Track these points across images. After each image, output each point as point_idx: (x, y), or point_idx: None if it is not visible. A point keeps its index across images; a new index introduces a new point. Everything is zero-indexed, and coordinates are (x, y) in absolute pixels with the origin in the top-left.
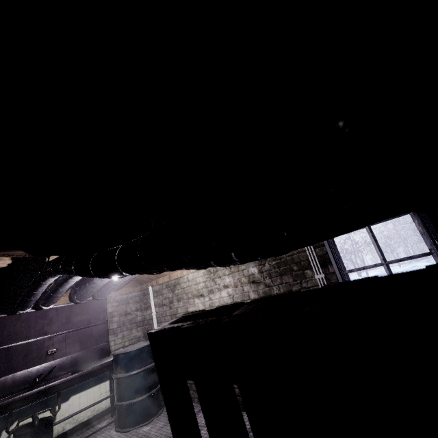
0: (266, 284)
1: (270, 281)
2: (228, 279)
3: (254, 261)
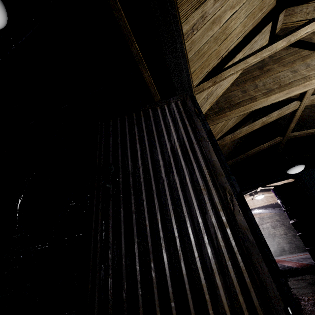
0: (282, 221)
1: (283, 220)
2: (269, 220)
3: (277, 215)
